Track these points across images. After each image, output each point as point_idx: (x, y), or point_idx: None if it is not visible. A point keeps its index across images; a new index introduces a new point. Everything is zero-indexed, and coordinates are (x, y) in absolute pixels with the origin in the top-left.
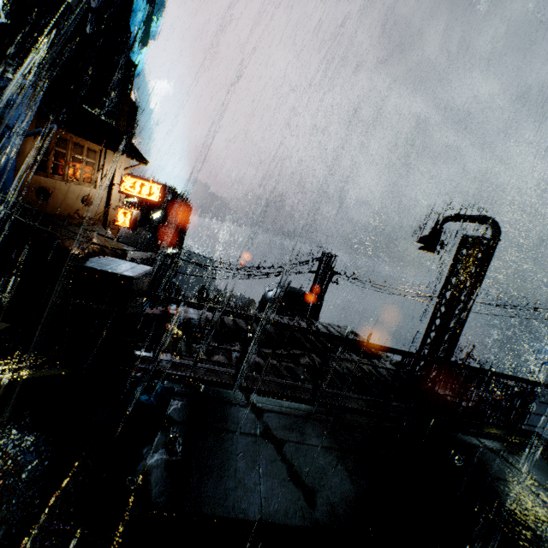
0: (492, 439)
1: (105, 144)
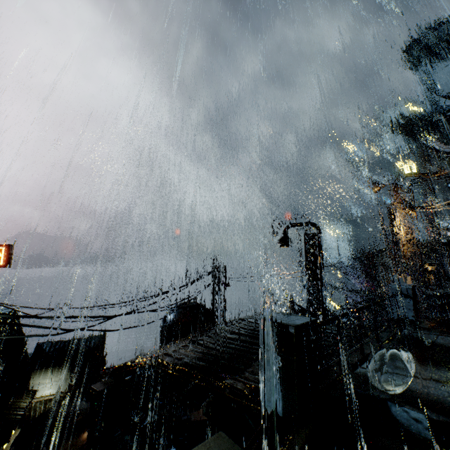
0: (405, 328)
1: None
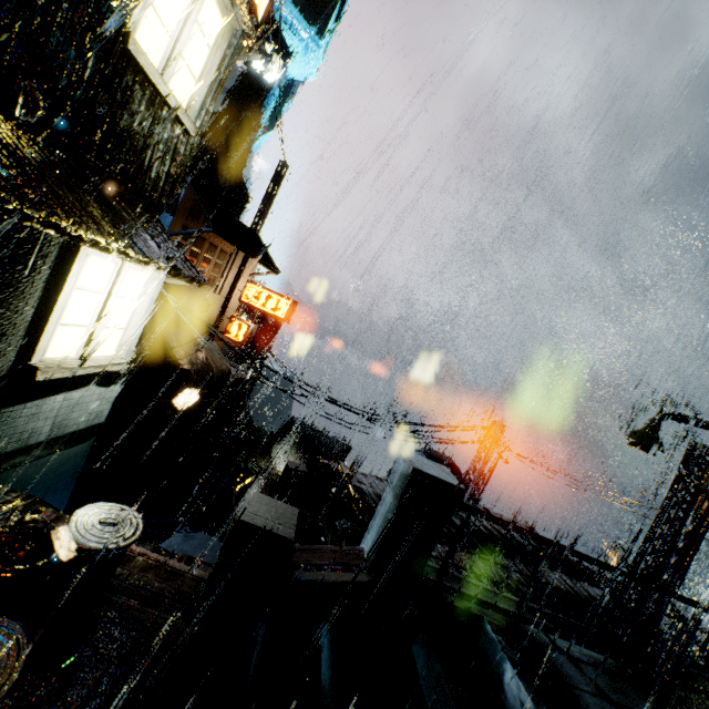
0: None
1: (248, 251)
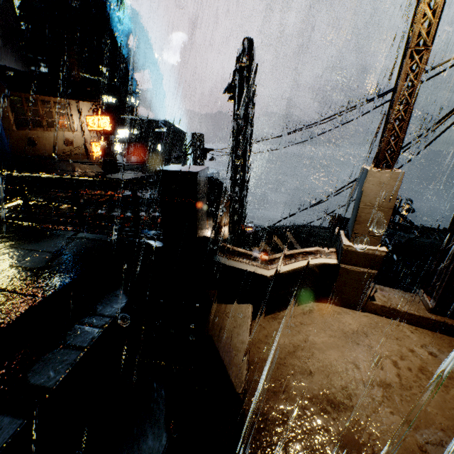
0: (95, 233)
1: (53, 94)
